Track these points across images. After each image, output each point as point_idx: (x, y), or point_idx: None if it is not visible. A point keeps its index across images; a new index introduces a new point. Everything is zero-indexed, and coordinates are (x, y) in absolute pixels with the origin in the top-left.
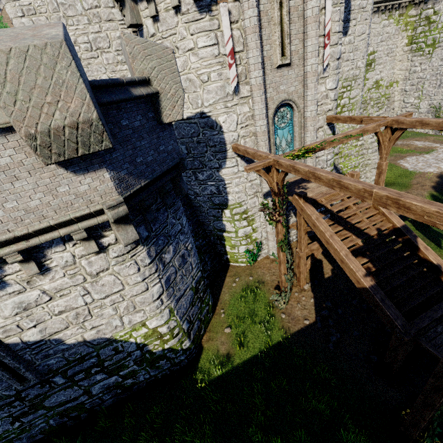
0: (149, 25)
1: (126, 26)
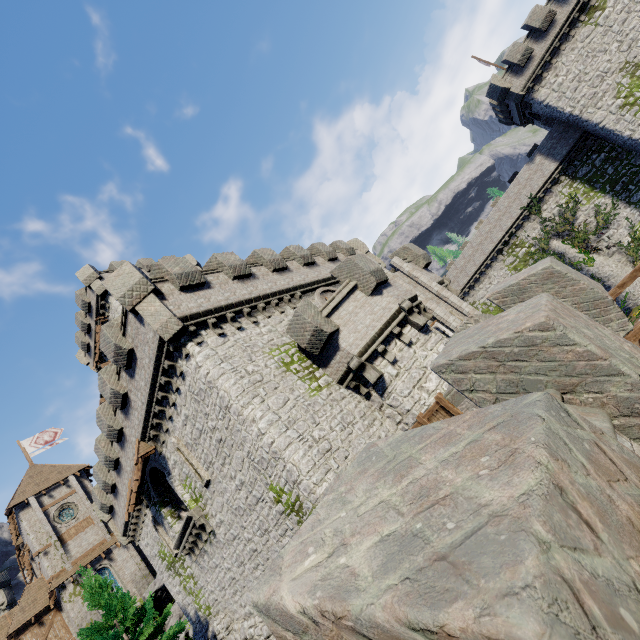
0: (389, 371)
1: (354, 396)
